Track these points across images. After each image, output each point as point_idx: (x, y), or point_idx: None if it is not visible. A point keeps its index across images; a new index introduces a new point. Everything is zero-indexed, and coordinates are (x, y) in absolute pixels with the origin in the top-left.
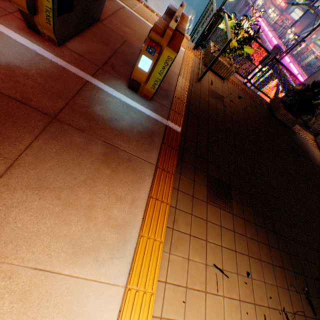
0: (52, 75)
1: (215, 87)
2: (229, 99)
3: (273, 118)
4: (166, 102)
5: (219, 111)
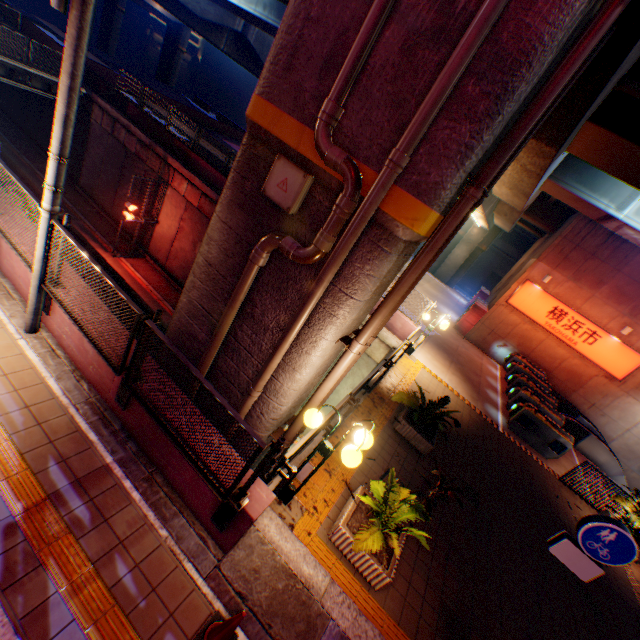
0: (492, 400)
1: (575, 507)
2: (575, 517)
3: (639, 627)
4: (513, 436)
5: (543, 482)
